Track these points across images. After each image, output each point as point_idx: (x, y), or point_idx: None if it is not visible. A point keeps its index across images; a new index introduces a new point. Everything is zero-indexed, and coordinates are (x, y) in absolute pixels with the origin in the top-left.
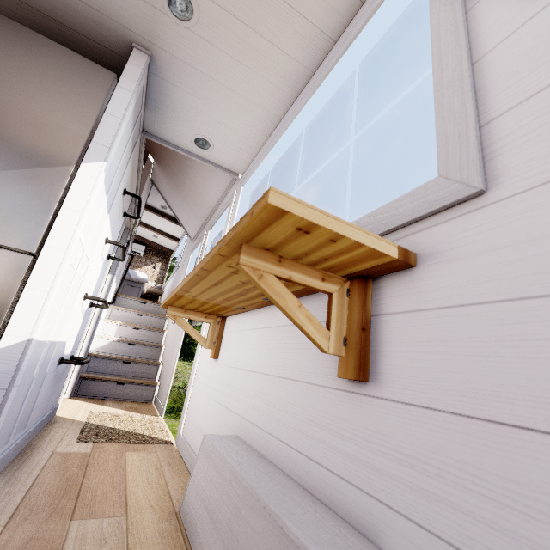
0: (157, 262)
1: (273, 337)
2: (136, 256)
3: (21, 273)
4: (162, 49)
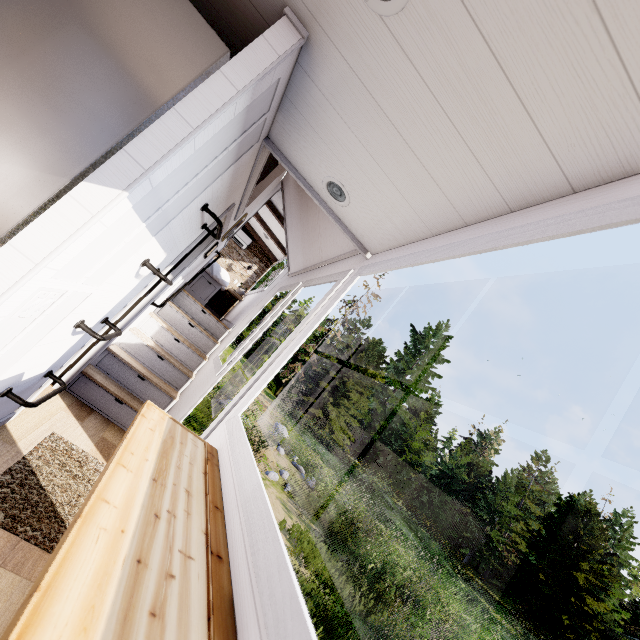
0: (255, 263)
1: None
2: (237, 246)
3: None
4: (327, 35)
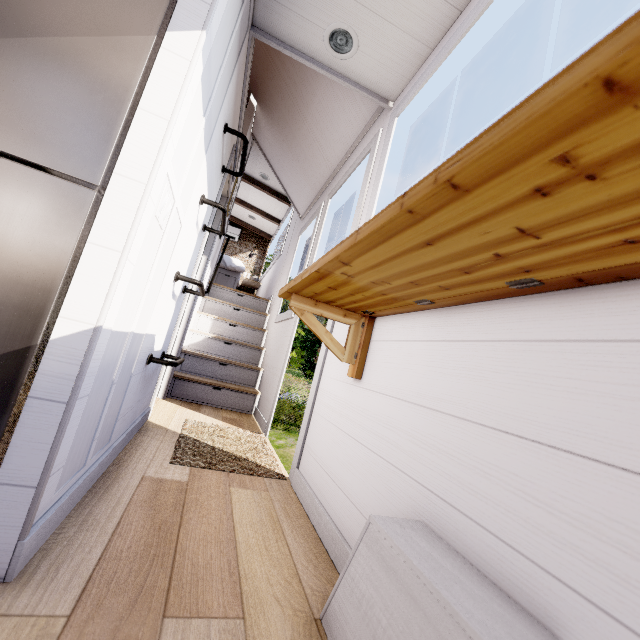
0: (253, 249)
1: (523, 361)
2: (230, 241)
3: (79, 218)
4: None
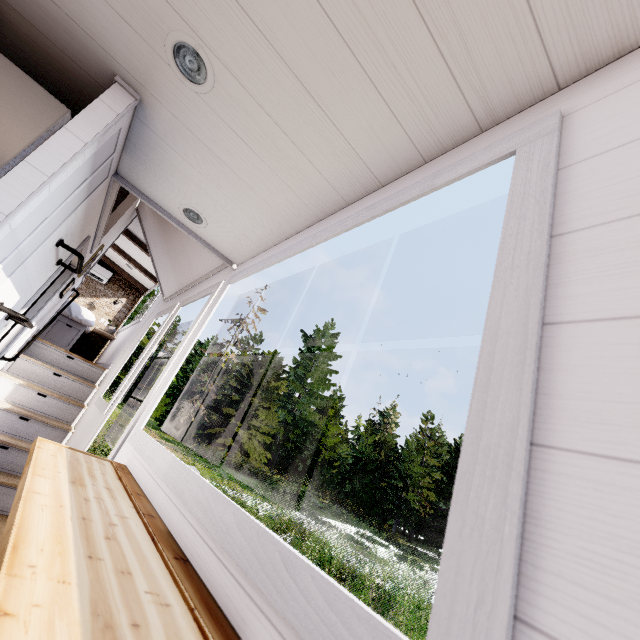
0: (122, 297)
1: None
2: (96, 281)
3: None
4: (157, 99)
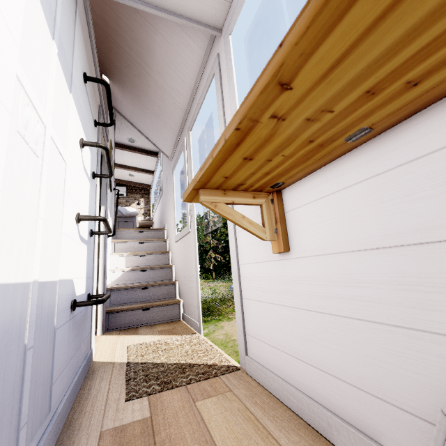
0: (140, 199)
1: None
2: (120, 198)
3: None
4: None
